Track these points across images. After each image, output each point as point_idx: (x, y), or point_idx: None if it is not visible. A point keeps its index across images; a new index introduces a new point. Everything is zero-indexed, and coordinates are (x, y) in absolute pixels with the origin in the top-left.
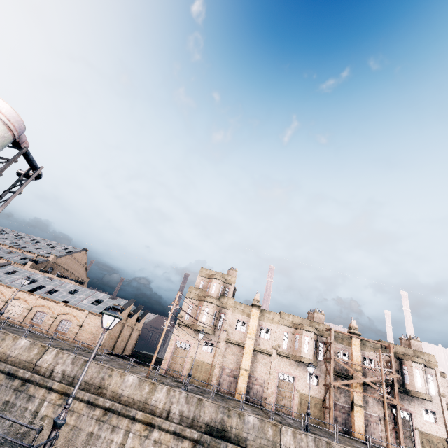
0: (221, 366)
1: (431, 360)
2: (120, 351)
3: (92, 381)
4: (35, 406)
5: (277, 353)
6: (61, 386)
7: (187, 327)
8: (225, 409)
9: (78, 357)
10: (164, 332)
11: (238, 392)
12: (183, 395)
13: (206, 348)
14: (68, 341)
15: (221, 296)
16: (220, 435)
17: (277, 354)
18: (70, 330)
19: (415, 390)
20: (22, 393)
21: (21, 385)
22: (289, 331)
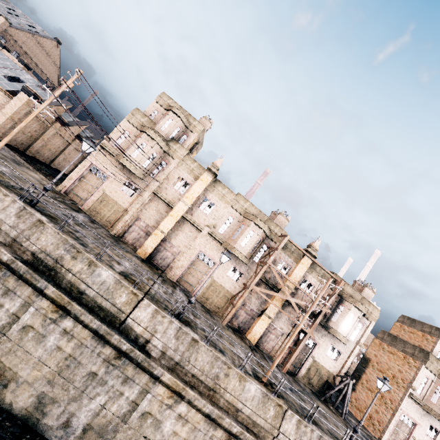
0: (136, 216)
1: (374, 313)
2: (46, 159)
3: None
4: None
5: (209, 233)
6: None
7: (112, 156)
8: (73, 247)
9: None
10: (31, 116)
11: (142, 248)
12: (17, 205)
13: (126, 189)
14: None
15: (173, 140)
16: (47, 273)
17: (208, 233)
18: None
19: (337, 329)
20: None
21: None
22: (236, 217)
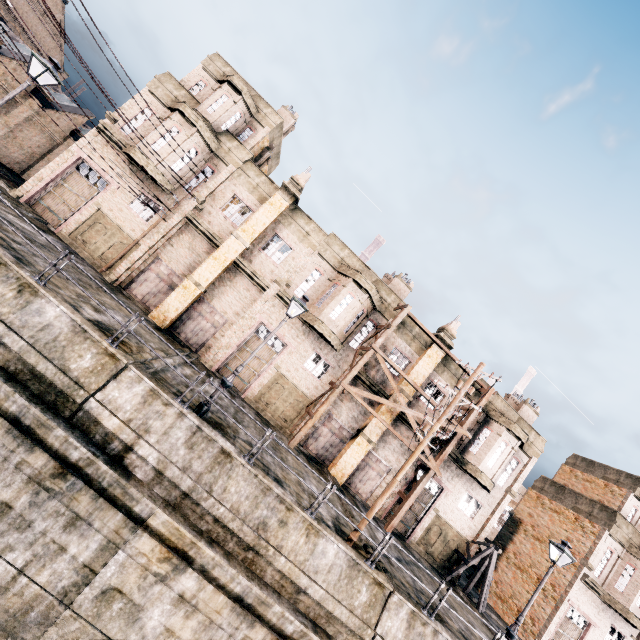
0: (154, 255)
1: (537, 444)
2: (15, 165)
3: None
4: None
5: (277, 293)
6: None
7: (117, 148)
8: None
9: None
10: None
11: (160, 310)
12: None
13: (139, 208)
14: None
15: (227, 133)
16: None
17: (277, 294)
18: None
19: (477, 466)
20: None
21: None
22: (326, 272)
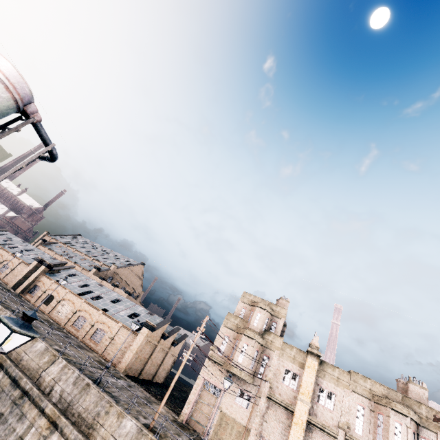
0: (259, 434)
1: None
2: (150, 376)
3: (85, 413)
4: (23, 429)
5: (346, 438)
6: (53, 410)
7: (220, 365)
8: None
9: (81, 376)
10: (182, 366)
11: None
12: None
13: (240, 400)
14: (96, 353)
15: (265, 331)
16: None
17: (346, 439)
18: (102, 341)
19: None
20: (17, 408)
21: (19, 397)
22: (365, 404)
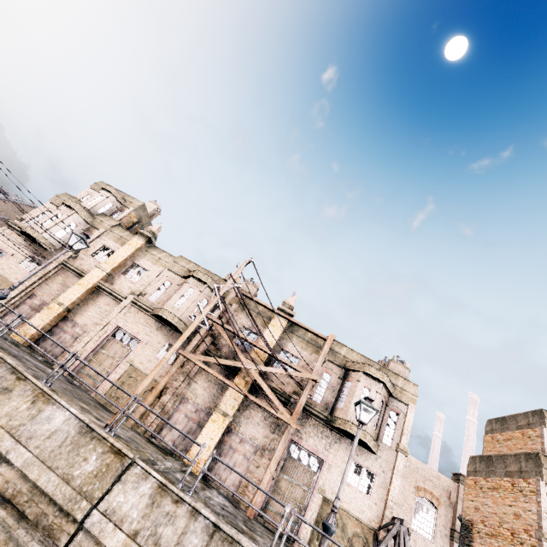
0: (30, 293)
1: (407, 388)
2: None
3: None
4: None
5: (132, 300)
6: None
7: (19, 233)
8: None
9: None
10: None
11: (23, 328)
12: None
13: (26, 264)
14: None
15: (101, 214)
16: None
17: (132, 302)
18: None
19: (345, 418)
20: None
21: None
22: (175, 281)
